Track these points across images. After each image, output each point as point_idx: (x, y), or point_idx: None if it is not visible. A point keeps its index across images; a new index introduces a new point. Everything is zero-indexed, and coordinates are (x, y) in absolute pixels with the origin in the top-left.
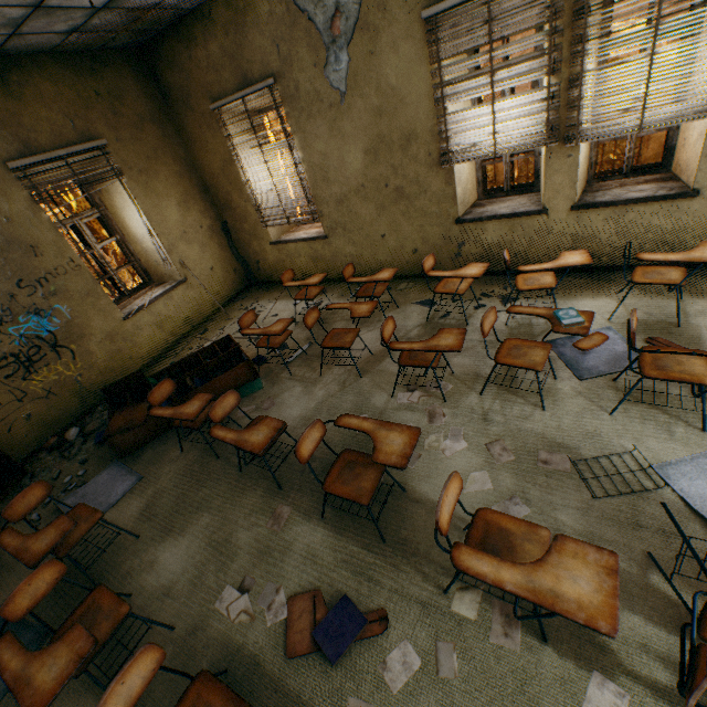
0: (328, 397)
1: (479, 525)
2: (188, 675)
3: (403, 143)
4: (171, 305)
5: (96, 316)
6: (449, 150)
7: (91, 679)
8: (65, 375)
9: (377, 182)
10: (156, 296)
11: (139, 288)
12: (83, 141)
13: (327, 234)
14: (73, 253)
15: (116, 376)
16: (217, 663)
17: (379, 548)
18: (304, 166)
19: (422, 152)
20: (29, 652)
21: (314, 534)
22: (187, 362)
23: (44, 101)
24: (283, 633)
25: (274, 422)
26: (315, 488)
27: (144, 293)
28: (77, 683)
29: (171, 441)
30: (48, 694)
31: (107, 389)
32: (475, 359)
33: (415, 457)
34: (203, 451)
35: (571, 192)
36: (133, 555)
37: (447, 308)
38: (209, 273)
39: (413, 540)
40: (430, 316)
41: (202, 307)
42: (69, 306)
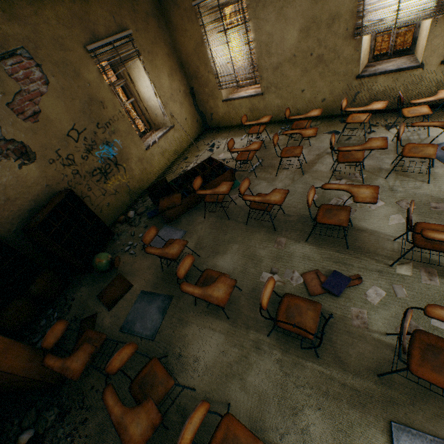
0: (285, 186)
1: (418, 229)
2: (278, 296)
3: (329, 22)
4: (167, 142)
5: (133, 147)
6: (362, 25)
7: (206, 311)
8: (122, 181)
9: (305, 53)
10: (160, 136)
11: (145, 132)
12: (120, 32)
13: (263, 92)
14: (120, 107)
15: (144, 184)
16: (272, 301)
17: (345, 251)
18: (254, 44)
19: (341, 28)
20: (201, 287)
21: (304, 248)
22: (188, 174)
23: (99, 3)
24: (304, 288)
25: (282, 191)
26: (296, 229)
27: (149, 135)
28: (199, 313)
29: (195, 214)
30: (224, 298)
31: (149, 188)
32: (376, 161)
33: (353, 211)
34: (218, 217)
35: (443, 51)
36: (200, 264)
37: (348, 135)
38: (184, 122)
39: (364, 247)
40: (338, 140)
41: (182, 144)
42: (120, 140)
